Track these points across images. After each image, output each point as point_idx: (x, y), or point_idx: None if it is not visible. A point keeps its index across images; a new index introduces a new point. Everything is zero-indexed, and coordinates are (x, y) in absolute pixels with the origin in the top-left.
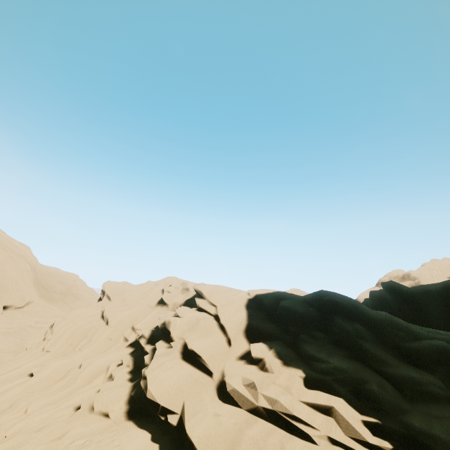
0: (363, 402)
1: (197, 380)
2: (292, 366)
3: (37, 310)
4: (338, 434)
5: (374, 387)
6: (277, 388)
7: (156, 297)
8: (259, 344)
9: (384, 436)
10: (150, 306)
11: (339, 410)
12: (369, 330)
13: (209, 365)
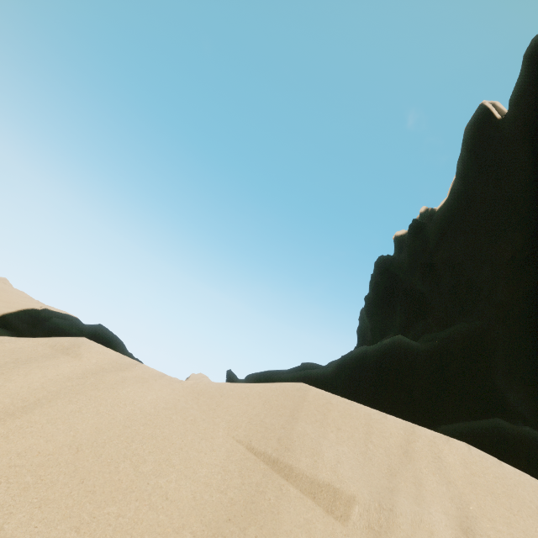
0: None
1: None
2: None
3: None
4: None
5: None
6: None
7: None
8: None
9: None
10: None
11: None
12: None
13: None
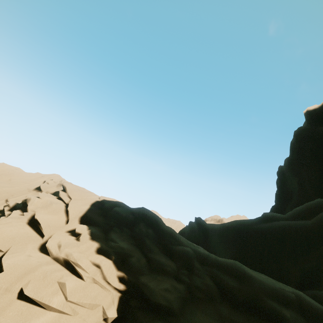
0: (124, 265)
1: (30, 237)
2: (95, 240)
3: None
4: (100, 278)
5: (133, 259)
6: (78, 249)
7: (37, 184)
8: (83, 225)
9: (125, 283)
10: (29, 189)
11: (105, 265)
12: (156, 234)
13: (44, 230)
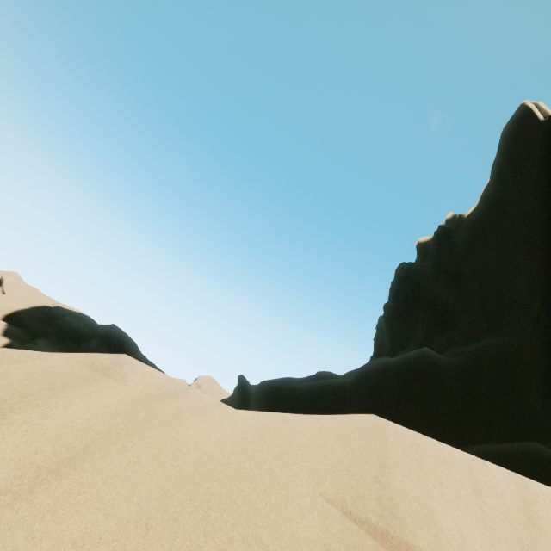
0: None
1: None
2: (7, 337)
3: None
4: None
5: None
6: None
7: None
8: (0, 321)
9: None
10: None
11: None
12: None
13: None
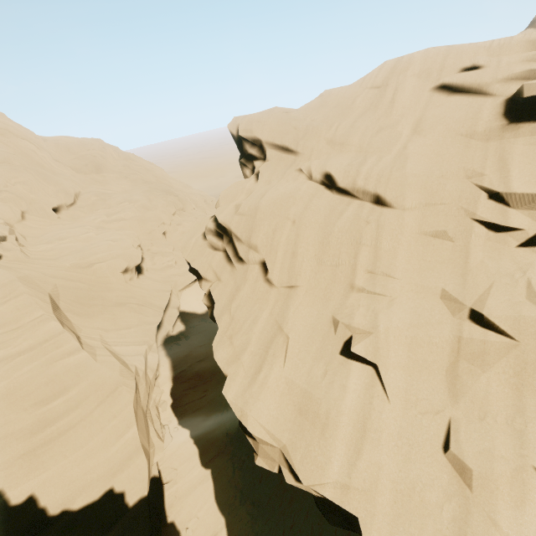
0: None
1: None
2: None
3: (94, 201)
4: None
5: None
6: None
7: (463, 108)
8: None
9: None
10: (475, 134)
11: None
12: None
13: None
